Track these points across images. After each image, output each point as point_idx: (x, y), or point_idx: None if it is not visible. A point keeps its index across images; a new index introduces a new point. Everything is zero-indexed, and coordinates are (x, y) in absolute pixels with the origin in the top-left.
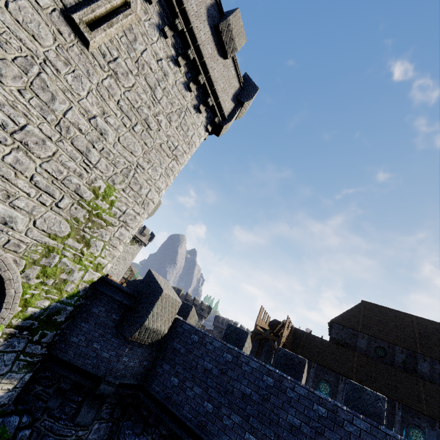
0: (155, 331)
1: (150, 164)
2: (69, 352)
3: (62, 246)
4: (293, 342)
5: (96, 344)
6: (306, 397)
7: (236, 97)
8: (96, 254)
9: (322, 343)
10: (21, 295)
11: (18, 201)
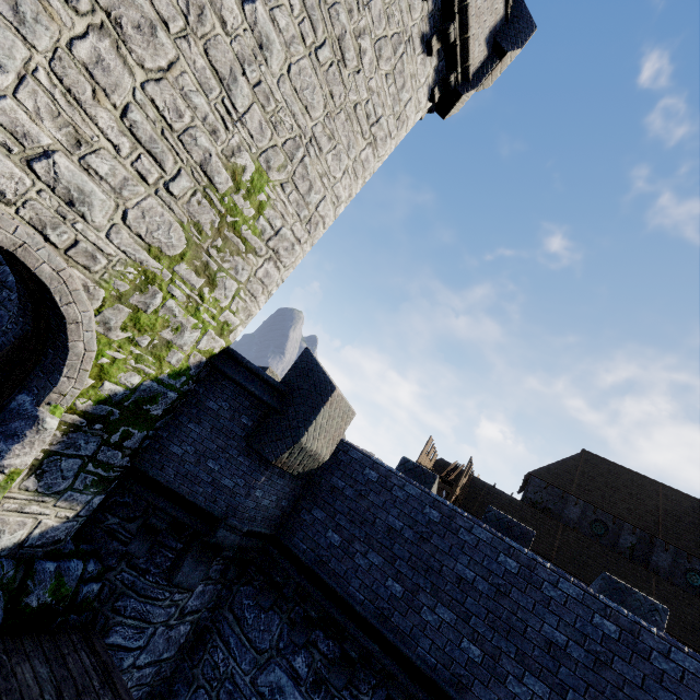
0: (313, 454)
1: (332, 143)
2: (166, 469)
3: (169, 275)
4: (466, 495)
5: (212, 462)
6: (581, 602)
7: (493, 37)
8: (223, 303)
9: (511, 503)
10: (94, 356)
11: (96, 158)
